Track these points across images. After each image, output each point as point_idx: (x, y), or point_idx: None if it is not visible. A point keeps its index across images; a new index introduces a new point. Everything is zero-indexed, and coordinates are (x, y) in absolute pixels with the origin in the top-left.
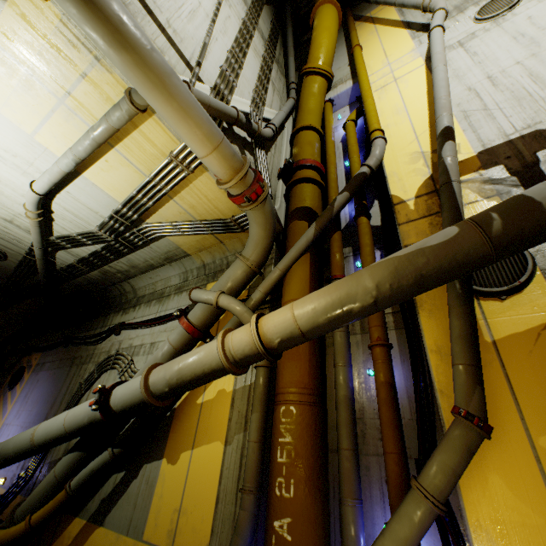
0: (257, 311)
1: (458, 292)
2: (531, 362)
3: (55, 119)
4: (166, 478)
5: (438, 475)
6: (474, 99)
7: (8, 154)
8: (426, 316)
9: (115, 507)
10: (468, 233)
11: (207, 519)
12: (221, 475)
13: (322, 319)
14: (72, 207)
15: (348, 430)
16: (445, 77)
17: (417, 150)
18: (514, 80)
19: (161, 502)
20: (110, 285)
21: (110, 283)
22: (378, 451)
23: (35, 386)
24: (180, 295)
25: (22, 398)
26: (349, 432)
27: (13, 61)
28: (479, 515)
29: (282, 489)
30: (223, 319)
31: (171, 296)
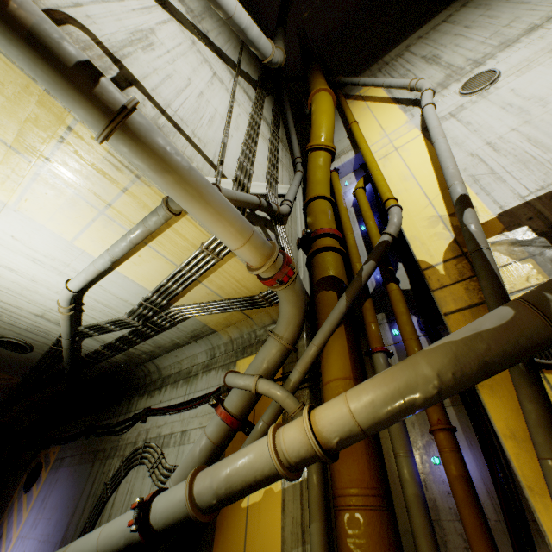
0: (295, 391)
1: (522, 369)
2: None
3: (94, 227)
4: None
5: None
6: (479, 164)
7: (48, 259)
8: (488, 393)
9: None
10: (526, 315)
11: None
12: None
13: (382, 414)
14: (102, 298)
15: (428, 541)
16: (448, 148)
17: (434, 214)
18: (514, 145)
19: None
20: (134, 366)
21: (134, 364)
22: None
23: (54, 486)
24: (208, 374)
25: (39, 503)
26: (429, 543)
27: (62, 186)
28: None
29: None
30: (260, 401)
31: (198, 375)
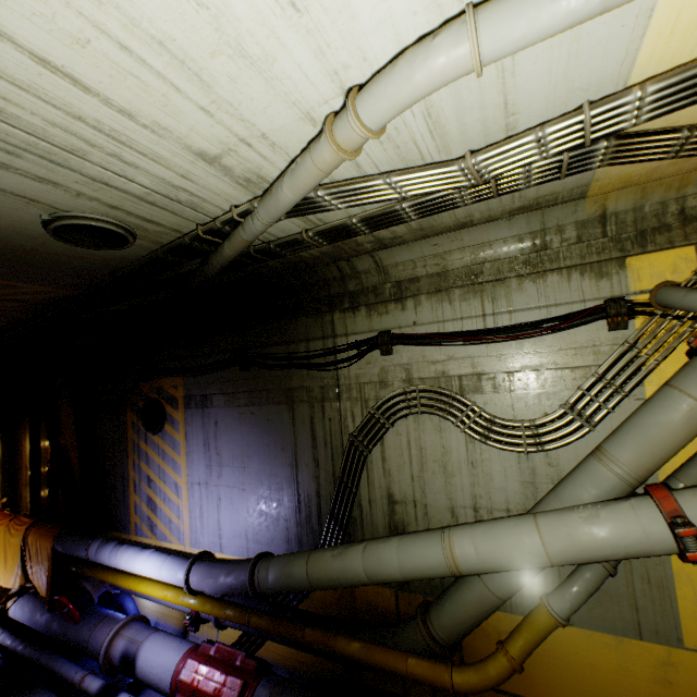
0: None
1: None
2: None
3: None
4: (696, 579)
5: None
6: None
7: None
8: None
9: (584, 606)
10: None
11: None
12: None
13: None
14: (453, 103)
15: None
16: None
17: None
18: None
19: None
20: (324, 263)
21: (328, 260)
22: None
23: (216, 431)
24: (540, 281)
25: (200, 449)
26: None
27: None
28: None
29: None
30: None
31: (508, 282)
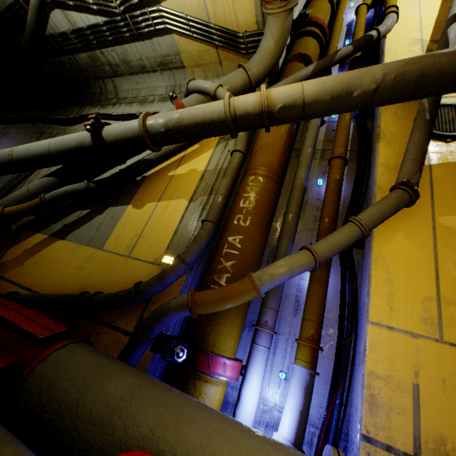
0: None
1: (426, 119)
2: (452, 179)
3: None
4: (131, 216)
5: (371, 214)
6: None
7: None
8: (385, 144)
9: (78, 229)
10: None
11: (165, 241)
12: (182, 218)
13: (326, 94)
14: None
15: (297, 203)
16: None
17: (418, 38)
18: None
19: (123, 230)
20: (93, 78)
21: (94, 76)
22: (309, 228)
23: None
24: (164, 103)
25: None
26: (298, 204)
27: None
28: (381, 251)
29: (240, 220)
30: None
31: (154, 102)
